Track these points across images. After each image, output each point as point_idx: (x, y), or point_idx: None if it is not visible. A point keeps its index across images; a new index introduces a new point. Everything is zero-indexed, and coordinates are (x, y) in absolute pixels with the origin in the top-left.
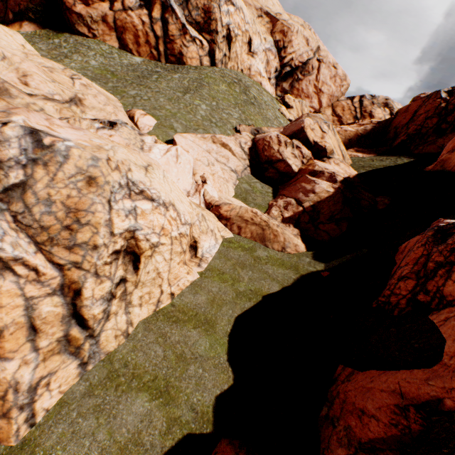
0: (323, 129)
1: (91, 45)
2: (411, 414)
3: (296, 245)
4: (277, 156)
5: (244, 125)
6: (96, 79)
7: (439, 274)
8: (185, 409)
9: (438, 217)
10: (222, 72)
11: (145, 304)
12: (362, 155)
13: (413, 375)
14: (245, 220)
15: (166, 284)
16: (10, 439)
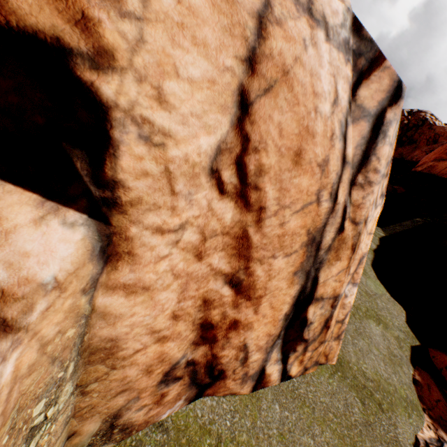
0: None
1: None
2: None
3: None
4: None
5: None
6: None
7: None
8: (396, 330)
9: None
10: None
11: None
12: None
13: None
14: None
15: None
16: (333, 358)
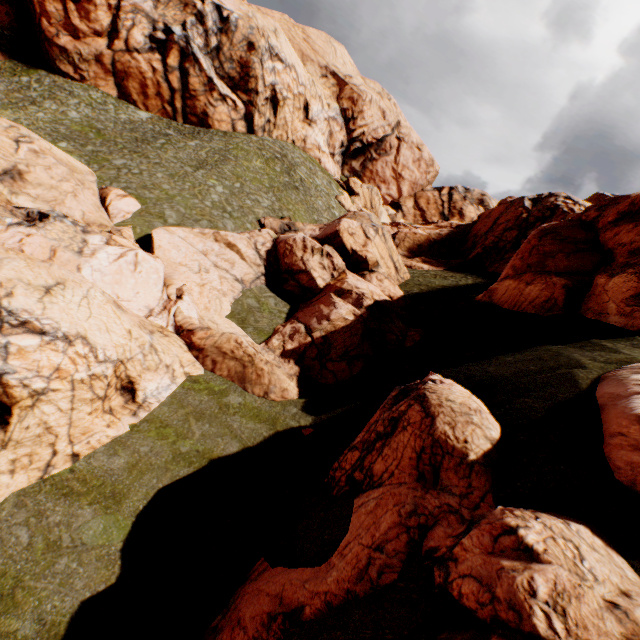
0: (369, 233)
1: (75, 90)
2: (275, 625)
3: (284, 390)
4: (300, 265)
5: (271, 218)
6: (70, 138)
7: (376, 448)
8: (30, 619)
9: (444, 367)
10: (262, 143)
11: (21, 470)
12: (429, 267)
13: (301, 575)
14: (224, 352)
15: (65, 442)
16: None
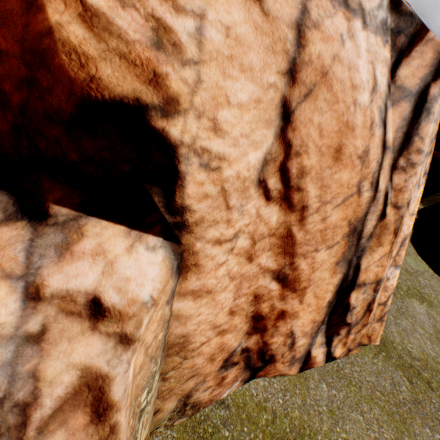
0: None
1: None
2: None
3: None
4: None
5: None
6: None
7: None
8: None
9: None
10: None
11: None
12: None
13: None
14: None
15: None
16: (376, 339)
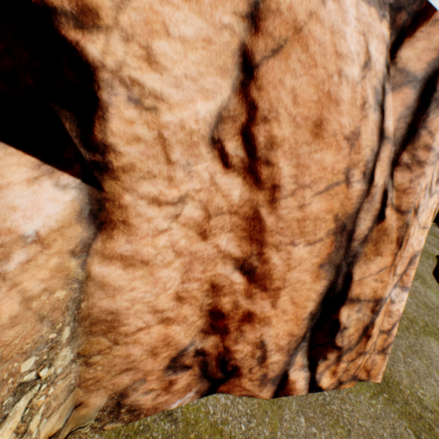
0: None
1: None
2: None
3: None
4: None
5: None
6: None
7: None
8: None
9: None
10: None
11: None
12: None
13: None
14: None
15: None
16: (377, 376)
